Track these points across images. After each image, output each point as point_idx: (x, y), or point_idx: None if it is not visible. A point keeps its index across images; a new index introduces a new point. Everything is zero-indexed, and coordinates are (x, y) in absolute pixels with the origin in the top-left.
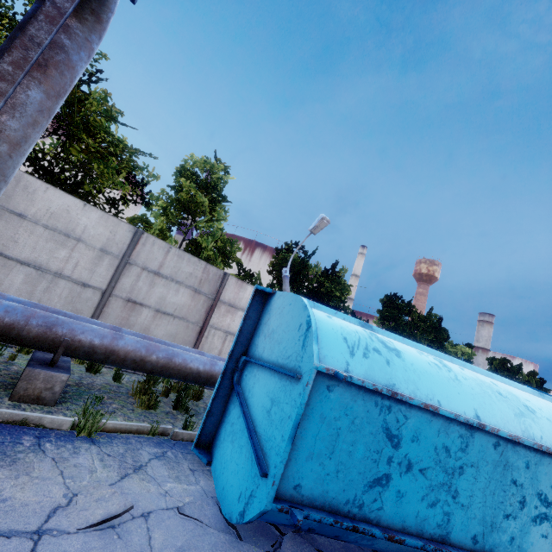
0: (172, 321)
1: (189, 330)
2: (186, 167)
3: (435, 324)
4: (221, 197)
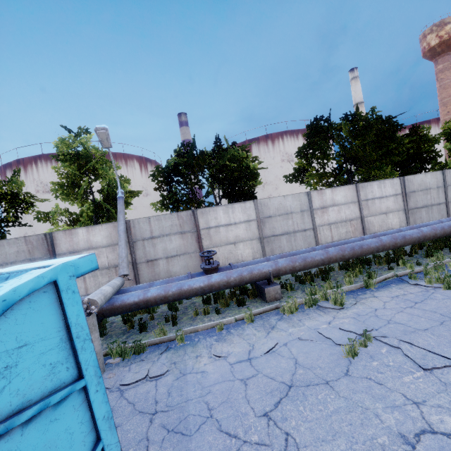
0: None
1: None
2: (65, 152)
3: (367, 122)
4: (88, 158)
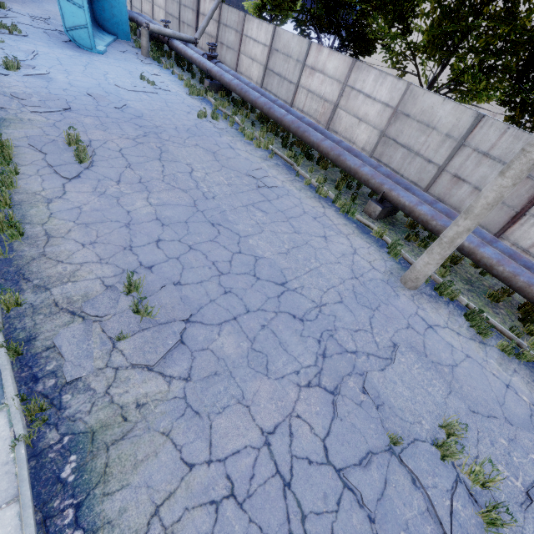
0: (190, 29)
1: (194, 33)
2: None
3: None
4: None
